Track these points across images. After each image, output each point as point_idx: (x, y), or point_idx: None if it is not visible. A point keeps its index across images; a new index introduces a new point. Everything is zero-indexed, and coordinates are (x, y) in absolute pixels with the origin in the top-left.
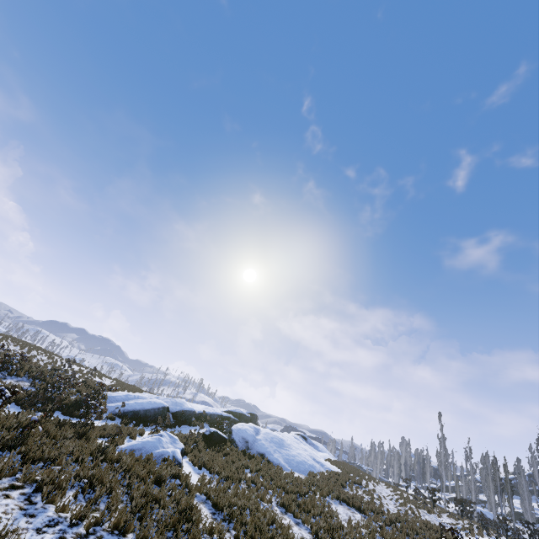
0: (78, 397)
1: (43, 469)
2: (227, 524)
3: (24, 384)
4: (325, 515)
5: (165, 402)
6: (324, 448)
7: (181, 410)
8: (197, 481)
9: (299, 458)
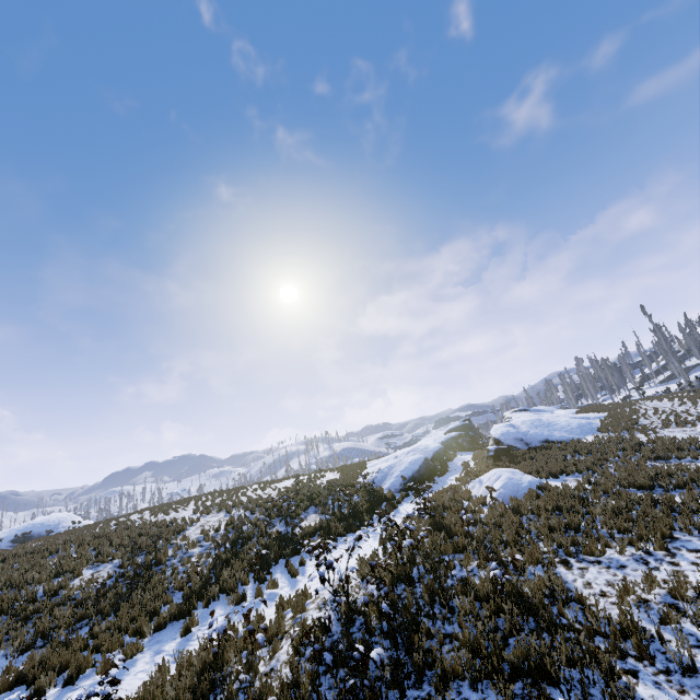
0: (361, 497)
1: (549, 541)
2: (675, 492)
3: (313, 517)
4: (691, 444)
5: (420, 455)
6: (548, 408)
7: (434, 453)
8: (583, 485)
9: (573, 424)
